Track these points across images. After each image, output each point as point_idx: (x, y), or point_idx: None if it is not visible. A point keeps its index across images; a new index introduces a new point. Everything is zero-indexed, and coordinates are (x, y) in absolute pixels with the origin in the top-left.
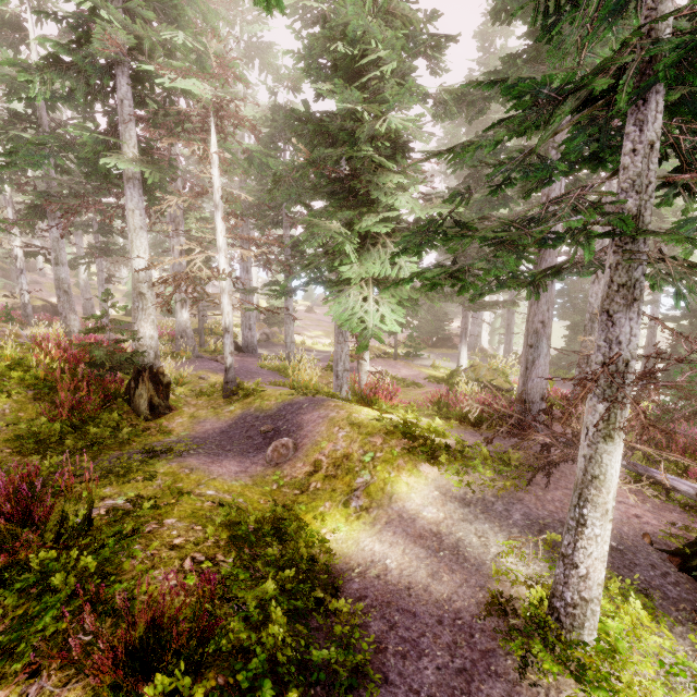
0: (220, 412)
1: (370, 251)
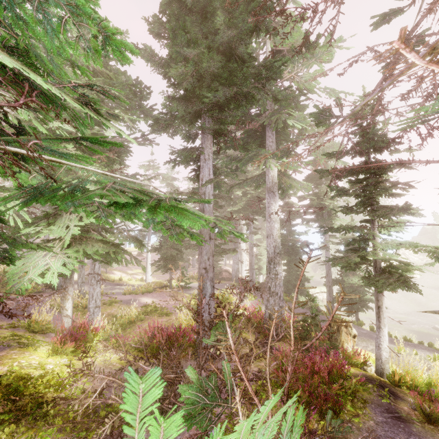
0: None
1: (63, 216)
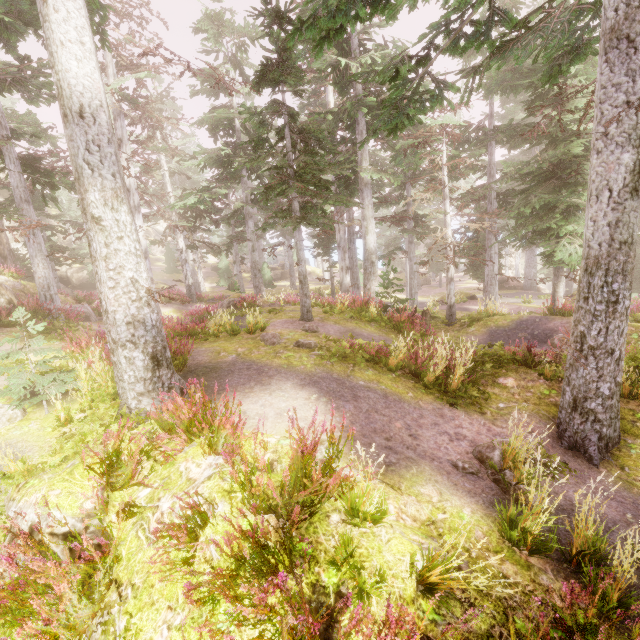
0: (467, 332)
1: (577, 215)
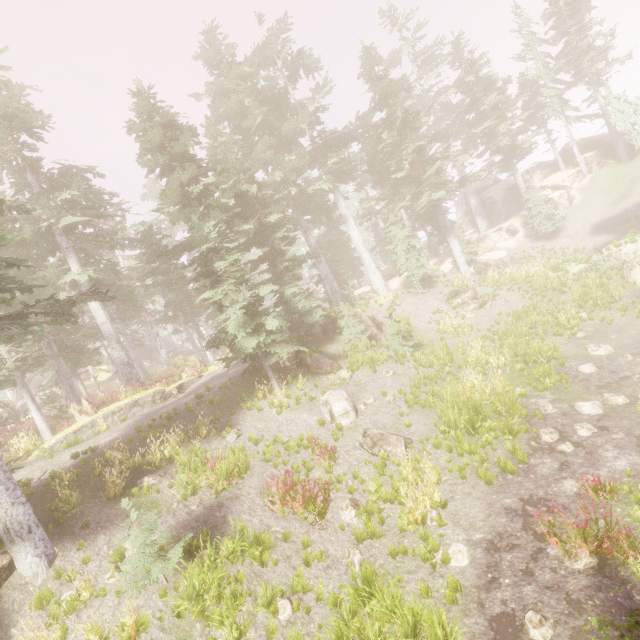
0: None
1: None
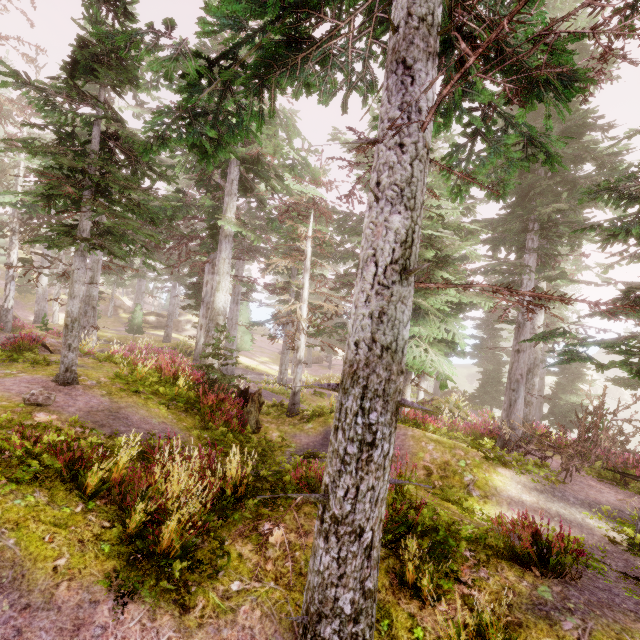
0: (302, 428)
1: (426, 318)
